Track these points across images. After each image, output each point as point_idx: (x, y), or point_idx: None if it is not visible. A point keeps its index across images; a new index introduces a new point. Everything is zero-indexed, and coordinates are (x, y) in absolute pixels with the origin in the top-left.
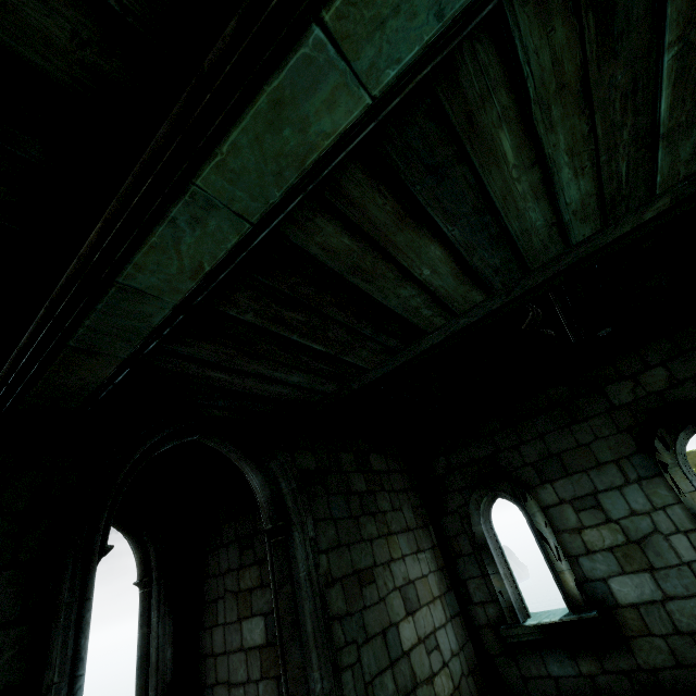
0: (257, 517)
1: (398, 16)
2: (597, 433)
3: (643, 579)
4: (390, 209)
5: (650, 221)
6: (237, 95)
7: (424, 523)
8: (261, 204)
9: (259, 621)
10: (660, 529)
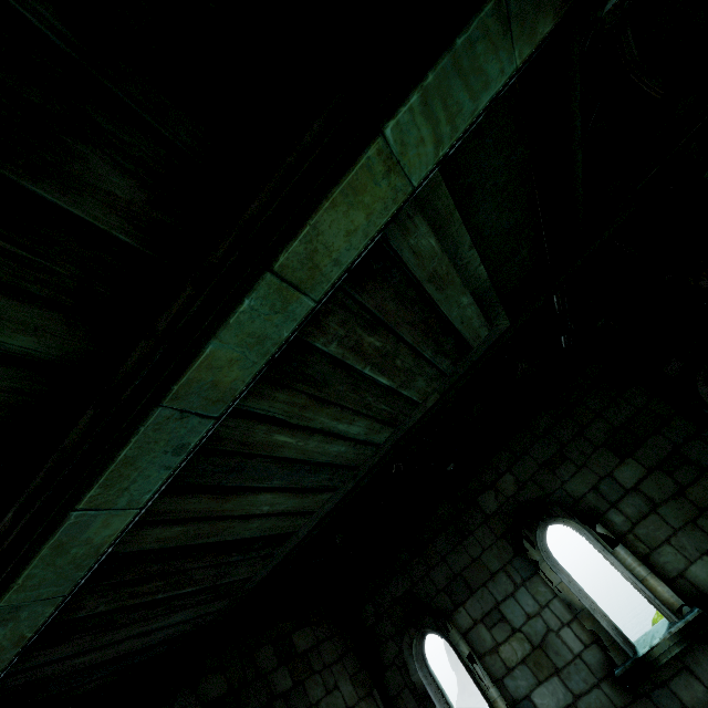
0: None
1: (137, 481)
2: (483, 544)
3: (554, 684)
4: (208, 499)
5: (434, 405)
6: (23, 551)
7: (367, 690)
8: (69, 584)
9: None
10: (551, 626)
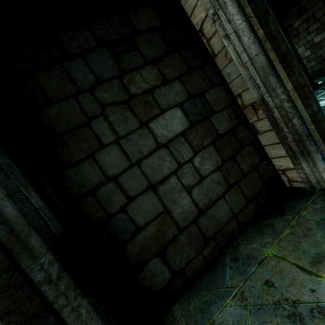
0: (131, 17)
1: None
2: None
3: None
4: None
5: None
6: None
7: None
8: None
9: (174, 112)
10: None
